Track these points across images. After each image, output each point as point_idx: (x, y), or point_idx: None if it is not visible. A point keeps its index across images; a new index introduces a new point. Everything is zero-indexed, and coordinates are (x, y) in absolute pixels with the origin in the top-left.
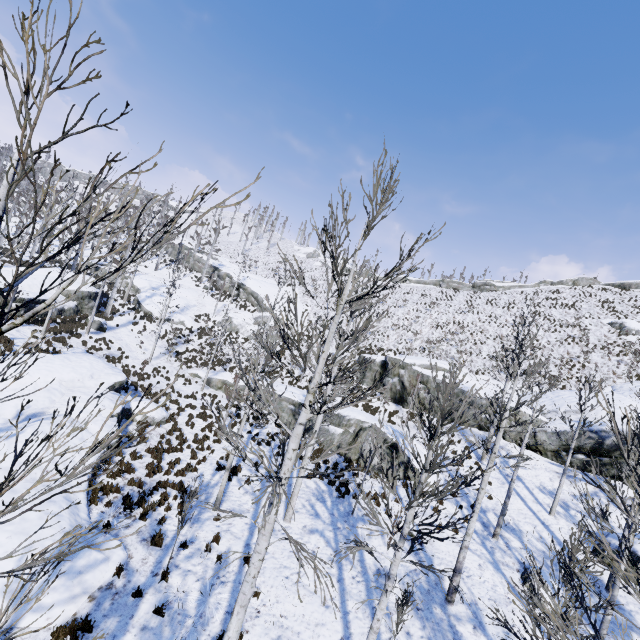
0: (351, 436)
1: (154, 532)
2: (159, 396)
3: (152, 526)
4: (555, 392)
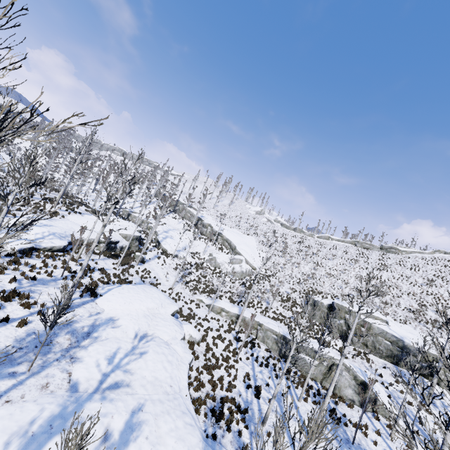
0: (325, 368)
1: (239, 443)
2: (189, 318)
3: (235, 437)
4: None
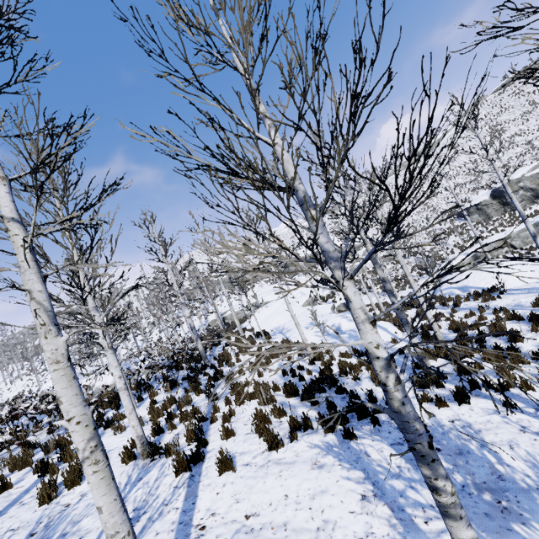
0: None
1: None
2: None
3: None
4: None
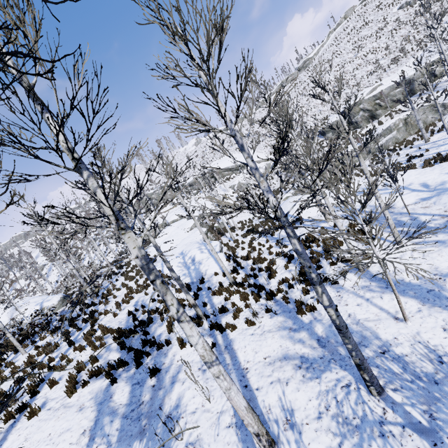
0: (404, 127)
1: None
2: None
3: None
4: (431, 46)
